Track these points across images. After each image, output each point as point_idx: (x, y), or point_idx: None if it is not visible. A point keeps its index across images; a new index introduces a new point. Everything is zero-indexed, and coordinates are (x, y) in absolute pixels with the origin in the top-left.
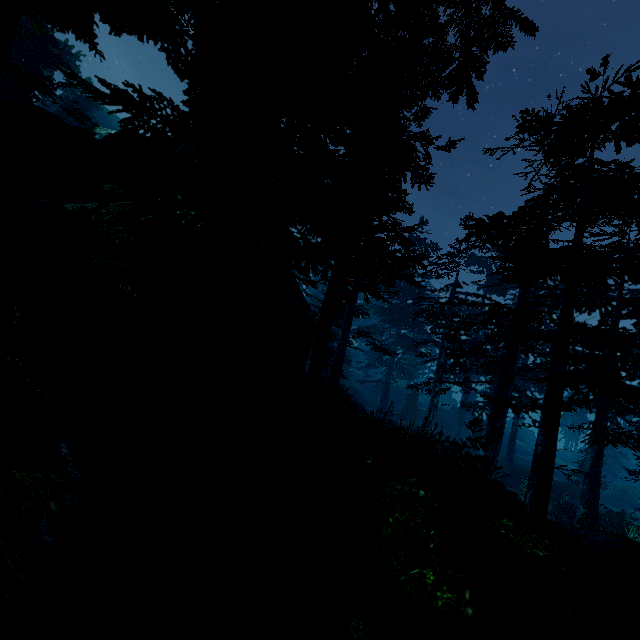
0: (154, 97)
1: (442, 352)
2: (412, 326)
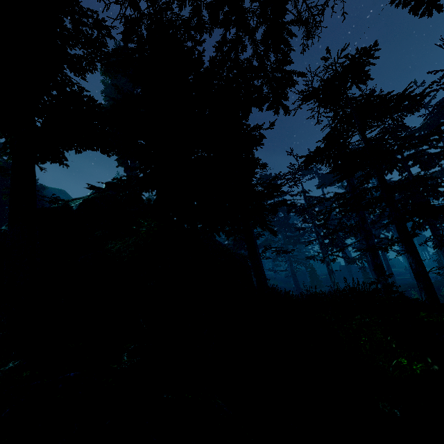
0: (128, 178)
1: (318, 236)
2: (290, 228)
